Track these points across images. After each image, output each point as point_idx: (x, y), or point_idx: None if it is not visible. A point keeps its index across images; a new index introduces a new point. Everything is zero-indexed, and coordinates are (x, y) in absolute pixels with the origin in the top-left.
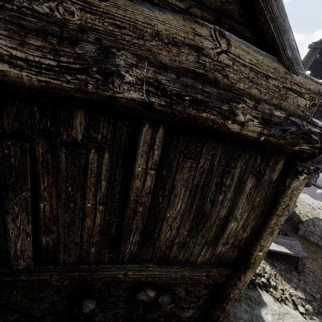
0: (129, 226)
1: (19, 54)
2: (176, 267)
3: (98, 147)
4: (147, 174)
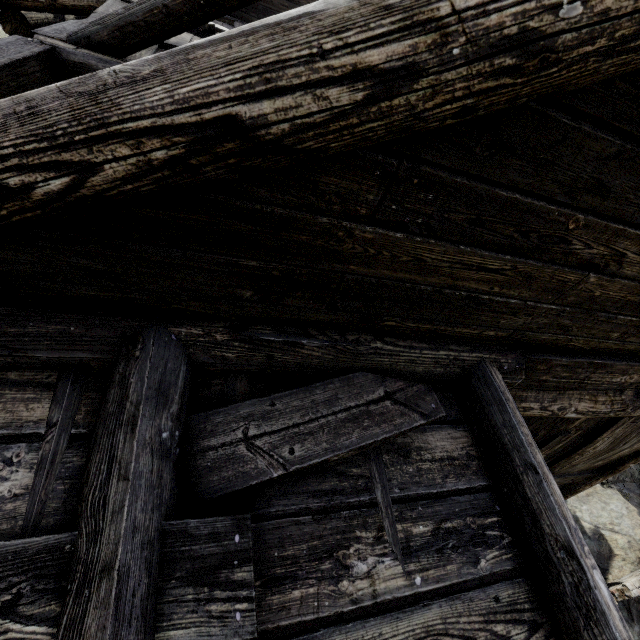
0: (558, 465)
1: (593, 410)
2: (556, 478)
3: (578, 429)
4: (600, 440)
